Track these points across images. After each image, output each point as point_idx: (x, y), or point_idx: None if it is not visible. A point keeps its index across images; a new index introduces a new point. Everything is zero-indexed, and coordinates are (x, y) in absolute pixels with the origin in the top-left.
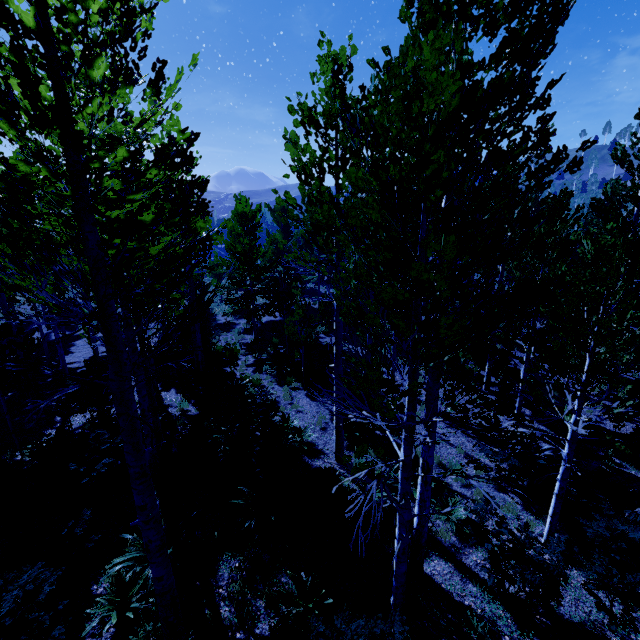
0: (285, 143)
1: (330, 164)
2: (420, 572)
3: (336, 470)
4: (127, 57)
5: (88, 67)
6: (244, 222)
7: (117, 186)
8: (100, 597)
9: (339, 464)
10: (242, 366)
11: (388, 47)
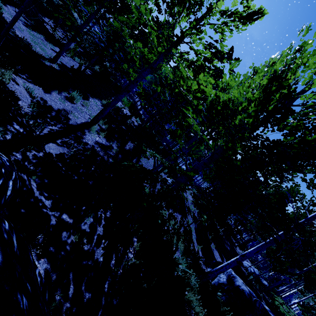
0: None
1: None
2: None
3: None
4: None
5: None
6: None
7: None
8: None
9: None
10: None
11: None
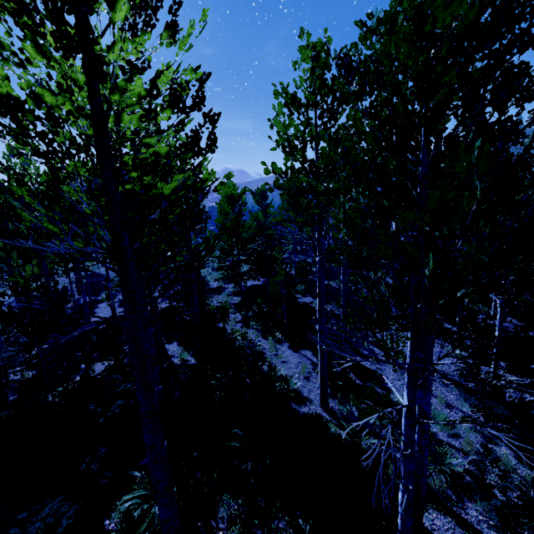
0: (270, 125)
1: (312, 135)
2: (419, 526)
3: (322, 416)
4: (146, 4)
5: (111, 9)
6: (232, 202)
7: (135, 124)
8: (111, 533)
9: (324, 411)
10: (232, 322)
11: (372, 13)
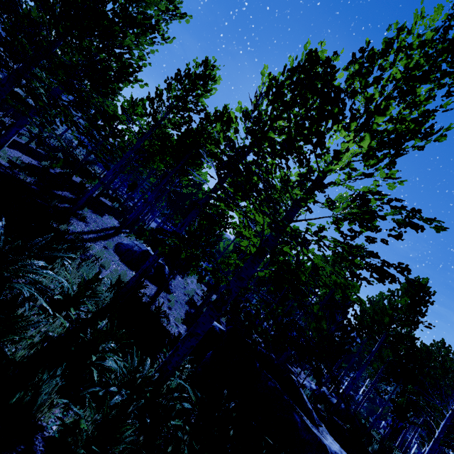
0: None
1: None
2: None
3: None
4: None
5: None
6: None
7: None
8: None
9: None
10: None
11: None
